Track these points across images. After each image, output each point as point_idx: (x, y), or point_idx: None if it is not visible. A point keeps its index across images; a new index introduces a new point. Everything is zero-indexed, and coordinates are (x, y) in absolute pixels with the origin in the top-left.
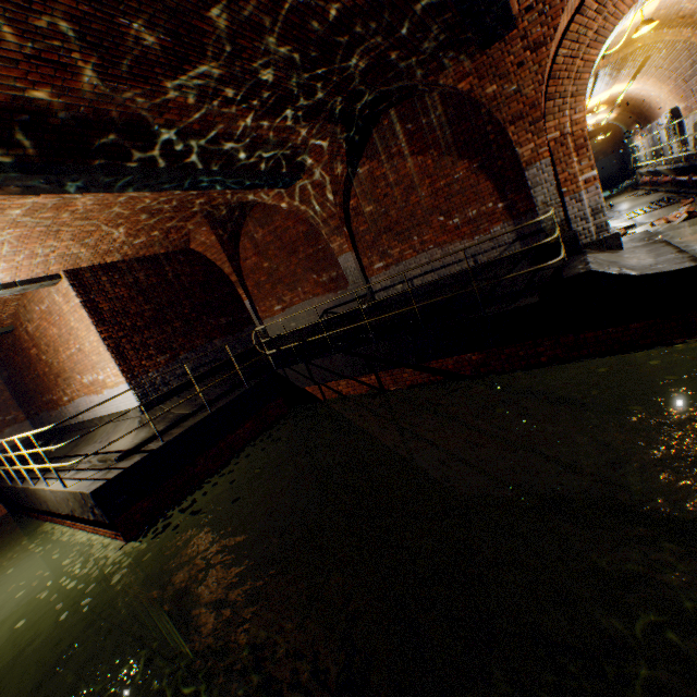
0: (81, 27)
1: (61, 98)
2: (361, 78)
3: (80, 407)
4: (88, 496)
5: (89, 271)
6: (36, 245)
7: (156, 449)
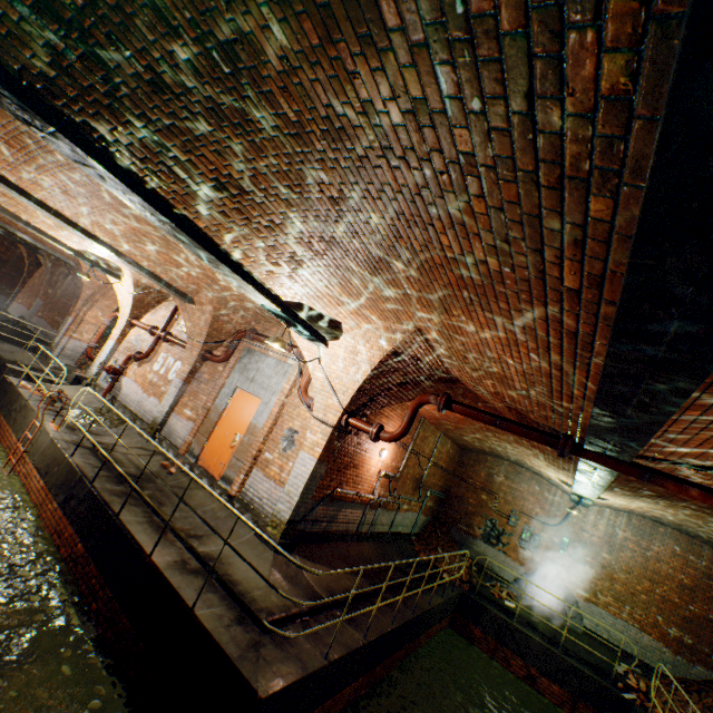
0: None
1: None
2: None
3: None
4: None
5: None
6: None
7: None
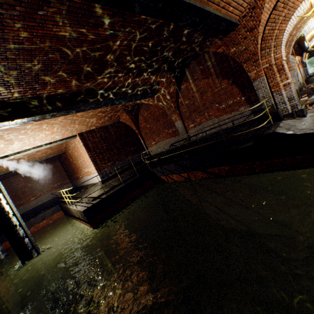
0: (71, 71)
1: (68, 89)
2: (173, 56)
3: (84, 180)
4: (82, 212)
5: (85, 133)
6: (68, 127)
7: (103, 197)
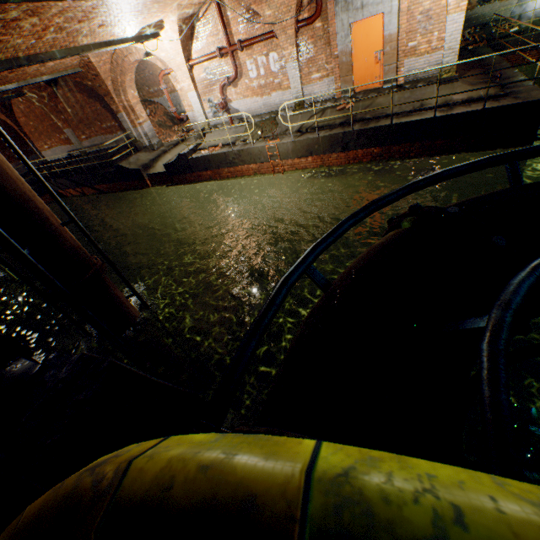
0: None
1: None
2: None
3: None
4: None
5: None
6: None
7: None
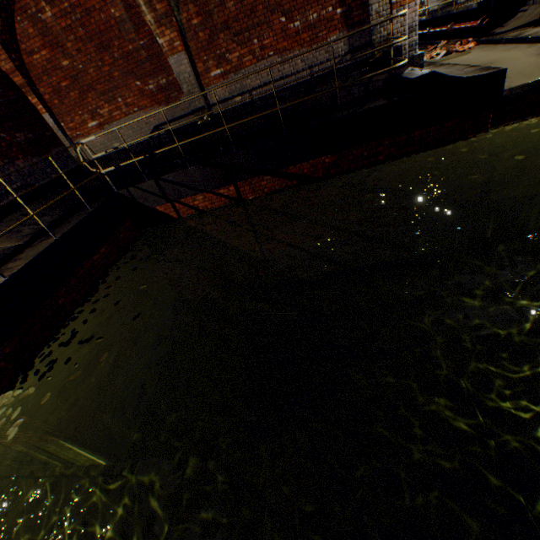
0: None
1: None
2: None
3: None
4: None
5: None
6: None
7: None
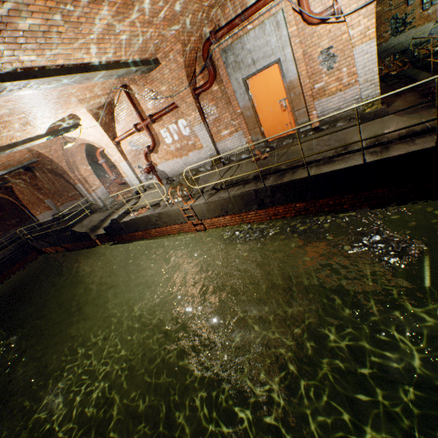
0: None
1: None
2: None
3: None
4: None
5: None
6: None
7: None
